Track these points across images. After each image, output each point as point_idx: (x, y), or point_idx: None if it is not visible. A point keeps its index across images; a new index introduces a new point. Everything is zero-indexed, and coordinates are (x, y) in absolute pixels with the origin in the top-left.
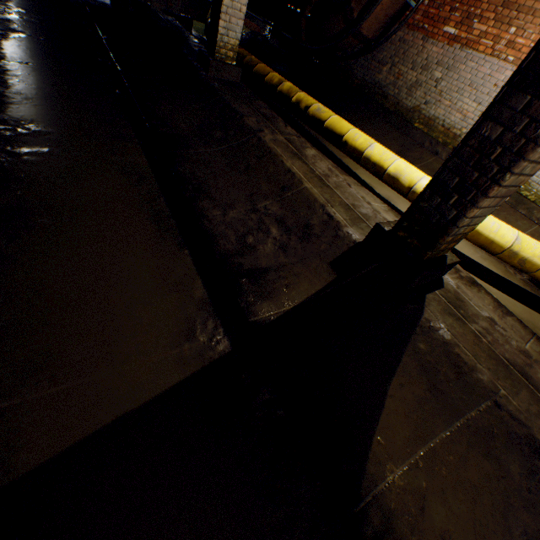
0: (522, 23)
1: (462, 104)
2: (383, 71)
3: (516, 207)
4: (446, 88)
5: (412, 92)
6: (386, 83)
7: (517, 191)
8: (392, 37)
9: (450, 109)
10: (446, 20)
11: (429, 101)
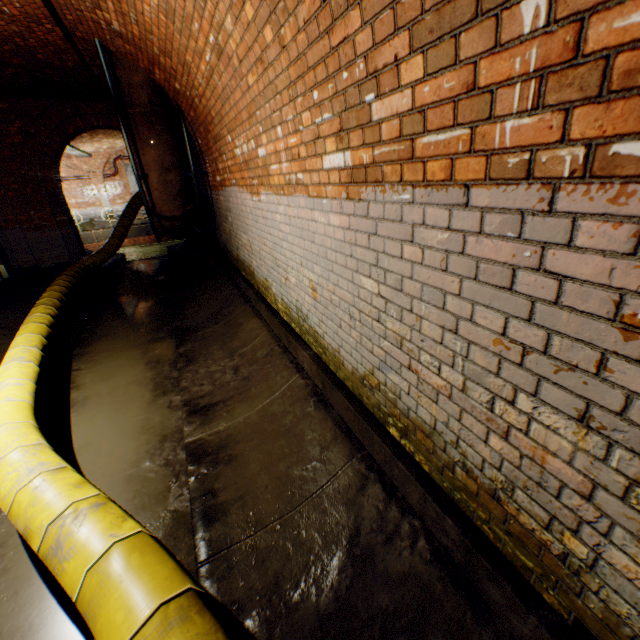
0: (223, 148)
1: (243, 239)
2: (222, 231)
3: (291, 349)
4: (235, 228)
5: (232, 242)
6: (226, 241)
7: (290, 325)
8: (214, 201)
9: (243, 247)
10: (215, 172)
11: (237, 246)
